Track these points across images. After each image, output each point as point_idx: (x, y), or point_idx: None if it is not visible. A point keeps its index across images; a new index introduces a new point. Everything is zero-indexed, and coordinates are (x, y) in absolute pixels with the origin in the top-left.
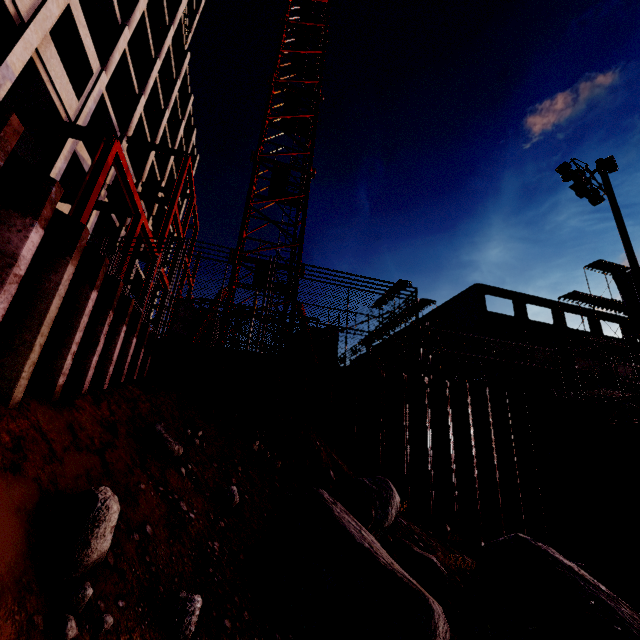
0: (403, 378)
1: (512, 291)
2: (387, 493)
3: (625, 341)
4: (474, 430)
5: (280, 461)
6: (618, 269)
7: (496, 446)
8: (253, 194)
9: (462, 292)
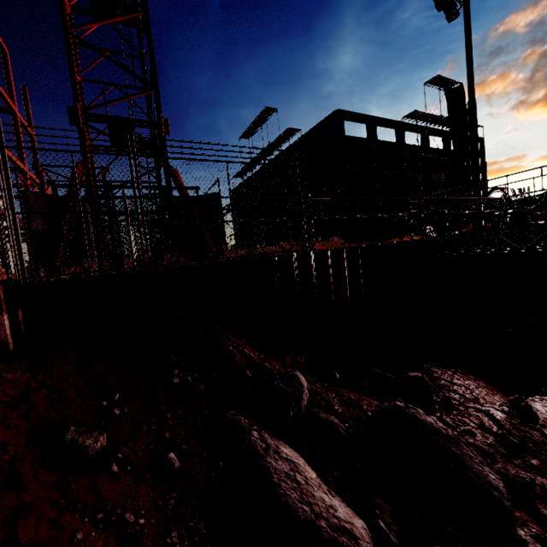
0: (293, 258)
1: (366, 115)
2: (299, 392)
3: (443, 152)
4: (349, 284)
5: (202, 384)
6: (449, 84)
7: (364, 291)
8: (68, 6)
9: (324, 119)
